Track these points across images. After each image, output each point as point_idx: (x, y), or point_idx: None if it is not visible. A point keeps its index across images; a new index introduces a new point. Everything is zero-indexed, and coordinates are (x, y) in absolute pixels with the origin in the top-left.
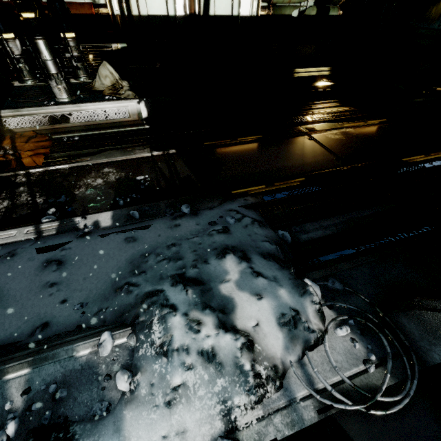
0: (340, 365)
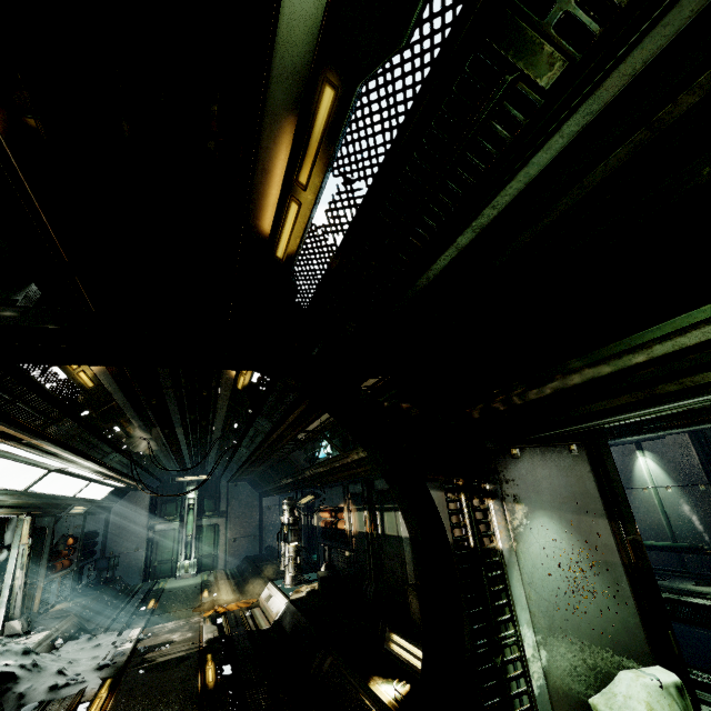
0: None
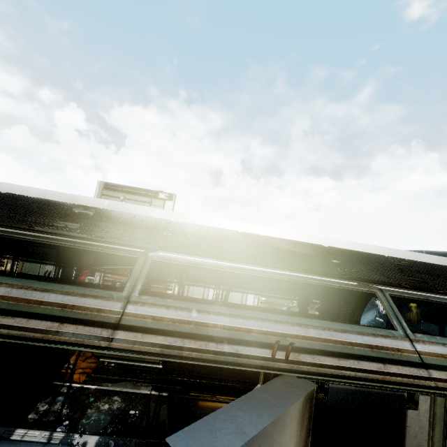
0: None
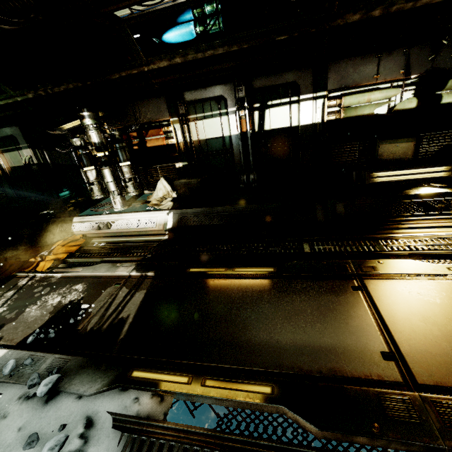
0: None
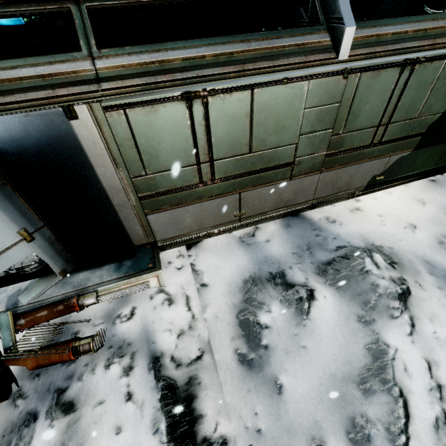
0: (25, 263)
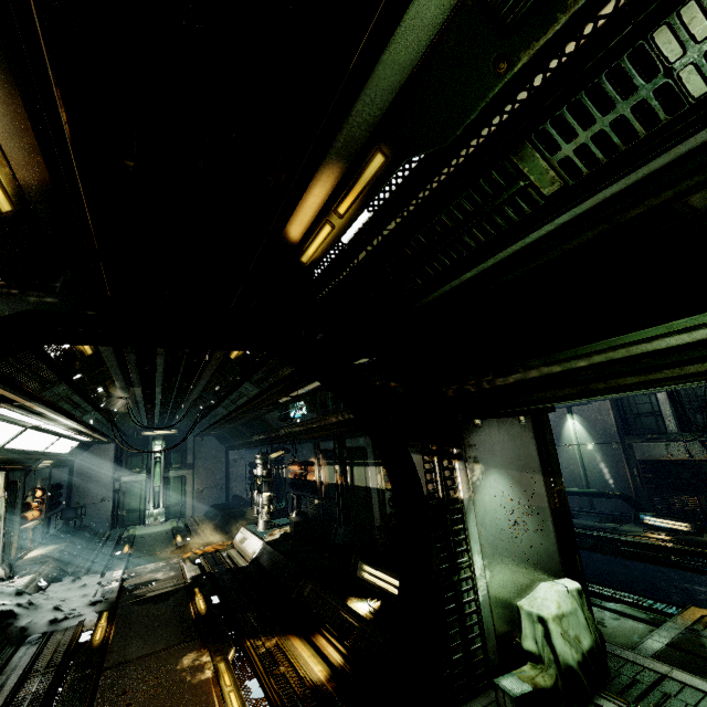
0: None
